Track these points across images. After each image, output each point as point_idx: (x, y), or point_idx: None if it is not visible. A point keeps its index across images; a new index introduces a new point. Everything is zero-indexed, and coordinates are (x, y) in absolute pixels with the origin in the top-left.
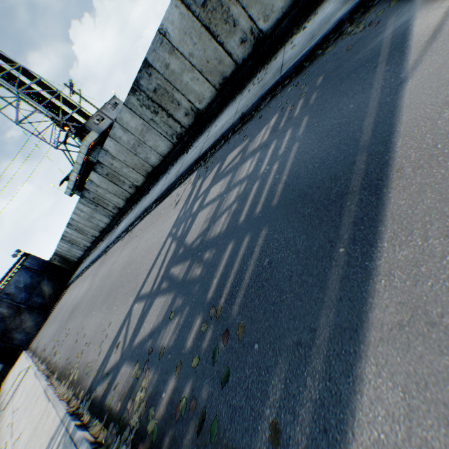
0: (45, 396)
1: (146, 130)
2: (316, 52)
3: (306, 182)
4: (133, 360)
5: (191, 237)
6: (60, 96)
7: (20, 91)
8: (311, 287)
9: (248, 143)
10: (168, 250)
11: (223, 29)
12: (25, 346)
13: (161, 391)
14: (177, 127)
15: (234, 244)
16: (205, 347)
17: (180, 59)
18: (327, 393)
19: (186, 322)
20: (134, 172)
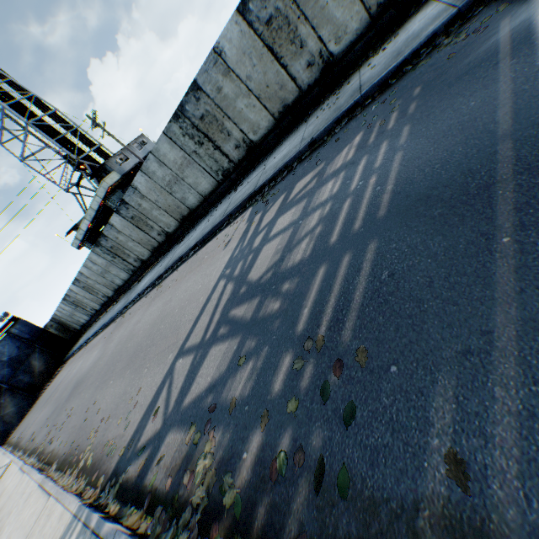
0: (42, 491)
1: (186, 164)
2: (404, 68)
3: (425, 185)
4: (185, 423)
5: (257, 272)
6: (77, 131)
7: (30, 122)
8: (467, 287)
9: (324, 166)
10: (223, 293)
11: (288, 50)
12: (1, 441)
13: (240, 451)
14: (224, 161)
15: (328, 266)
16: (305, 386)
17: (236, 82)
18: (536, 401)
19: (267, 364)
20: (166, 215)
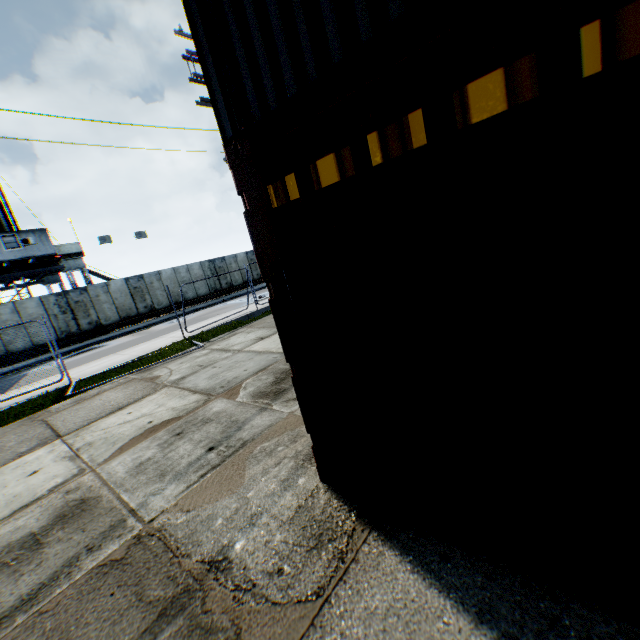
0: None
1: None
2: None
3: None
4: None
5: None
6: None
7: None
8: None
9: None
10: None
11: None
12: None
13: None
14: None
15: None
16: None
17: None
18: None
19: None
20: None
